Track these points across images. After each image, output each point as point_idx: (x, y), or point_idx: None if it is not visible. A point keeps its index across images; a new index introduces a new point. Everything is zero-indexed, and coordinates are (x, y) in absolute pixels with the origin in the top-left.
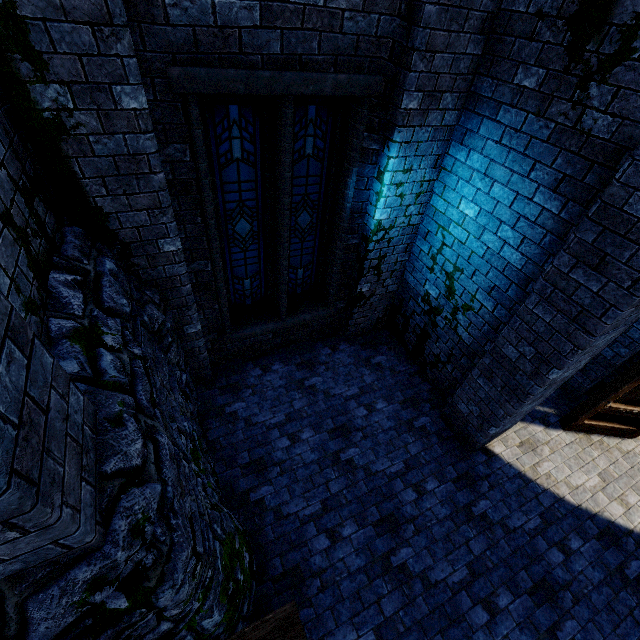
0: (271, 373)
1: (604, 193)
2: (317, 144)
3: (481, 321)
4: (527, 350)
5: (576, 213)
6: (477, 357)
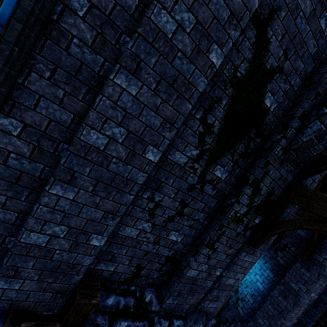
0: None
1: (284, 278)
2: None
3: (248, 306)
4: (266, 321)
5: (277, 280)
6: (245, 322)
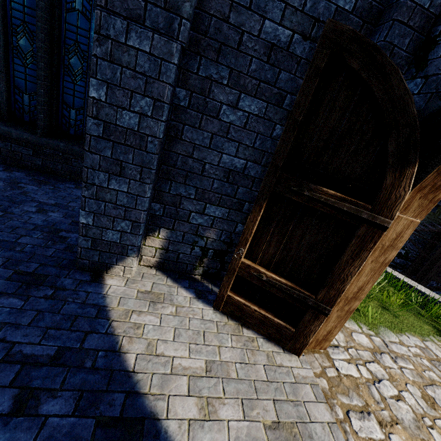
0: (7, 172)
1: None
2: (85, 5)
3: None
4: None
5: None
6: None
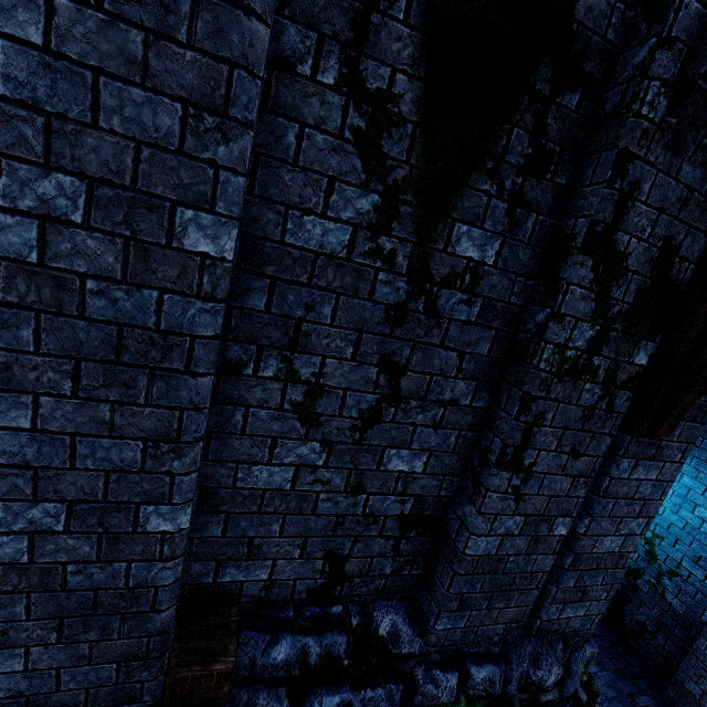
0: None
1: None
2: None
3: (692, 588)
4: None
5: None
6: (694, 628)
